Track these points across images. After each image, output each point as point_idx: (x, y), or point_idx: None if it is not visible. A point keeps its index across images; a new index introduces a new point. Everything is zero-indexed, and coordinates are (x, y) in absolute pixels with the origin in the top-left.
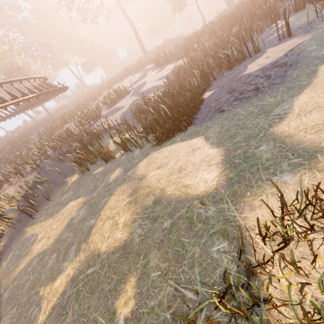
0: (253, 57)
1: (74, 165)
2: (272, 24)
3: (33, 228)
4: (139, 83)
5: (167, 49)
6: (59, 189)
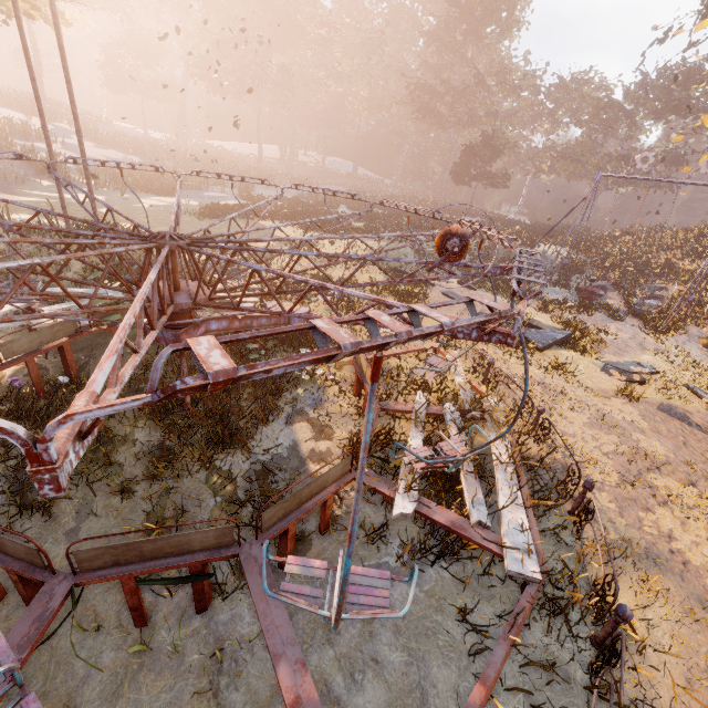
0: (207, 192)
1: (32, 173)
2: (219, 185)
3: (37, 193)
4: (65, 141)
5: (90, 124)
6: (30, 182)
